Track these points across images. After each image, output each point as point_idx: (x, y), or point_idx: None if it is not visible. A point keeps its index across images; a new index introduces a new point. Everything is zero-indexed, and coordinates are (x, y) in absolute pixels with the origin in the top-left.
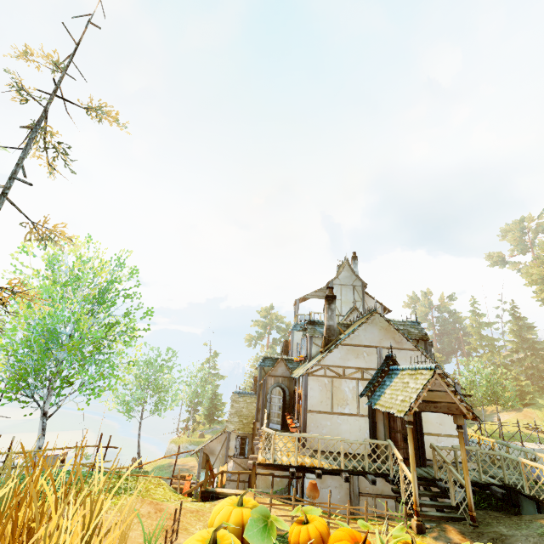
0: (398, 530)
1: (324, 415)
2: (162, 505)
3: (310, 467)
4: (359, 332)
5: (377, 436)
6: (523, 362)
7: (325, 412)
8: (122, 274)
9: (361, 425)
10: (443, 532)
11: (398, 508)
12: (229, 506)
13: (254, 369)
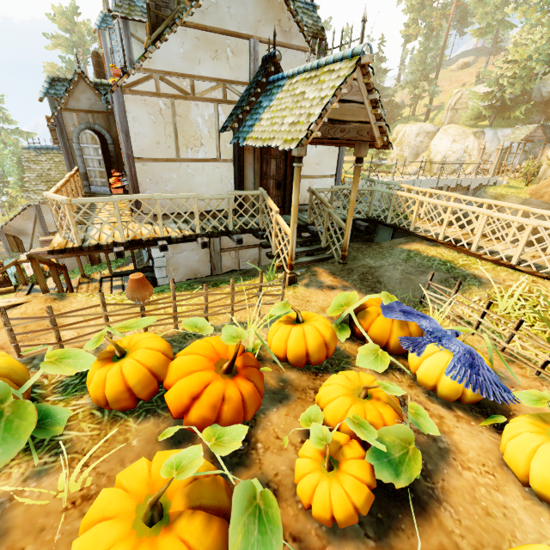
0: (279, 310)
1: (165, 164)
2: None
3: (148, 240)
4: None
5: (245, 186)
6: None
7: (167, 160)
8: None
9: (223, 174)
10: (314, 277)
11: (261, 254)
12: None
13: None
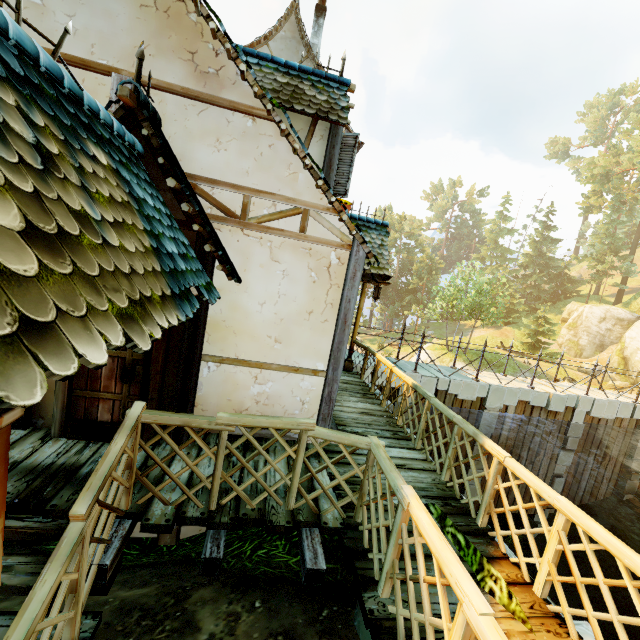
0: None
1: None
2: None
3: None
4: None
5: None
6: (527, 279)
7: None
8: None
9: None
10: None
11: None
12: None
13: None
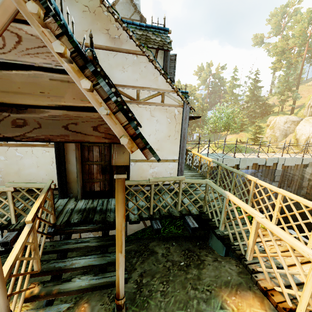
0: None
1: None
2: None
3: None
4: None
5: (68, 169)
6: (249, 108)
7: None
8: None
9: (54, 157)
10: None
11: None
12: None
13: None
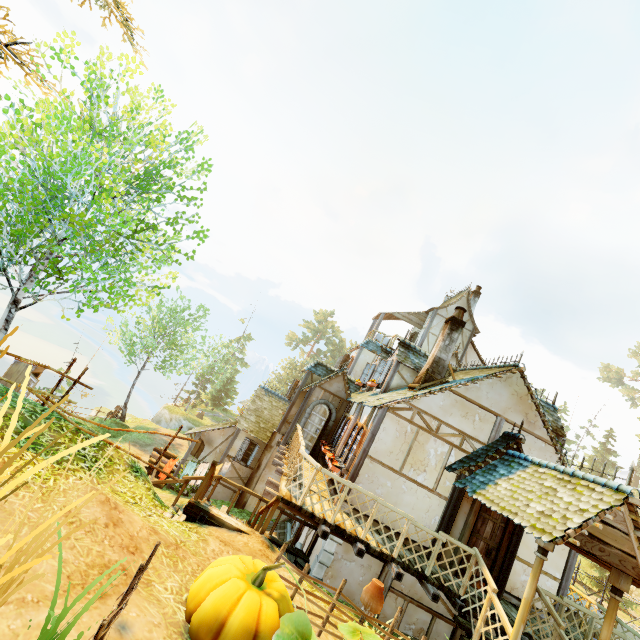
0: None
1: (387, 470)
2: (123, 513)
3: (351, 535)
4: (481, 385)
5: (450, 531)
6: None
7: (391, 468)
8: (186, 167)
9: (432, 506)
10: None
11: (432, 628)
12: (238, 579)
13: (285, 372)
